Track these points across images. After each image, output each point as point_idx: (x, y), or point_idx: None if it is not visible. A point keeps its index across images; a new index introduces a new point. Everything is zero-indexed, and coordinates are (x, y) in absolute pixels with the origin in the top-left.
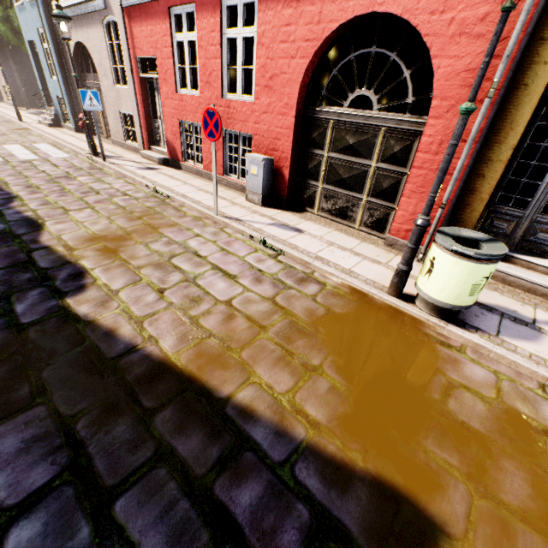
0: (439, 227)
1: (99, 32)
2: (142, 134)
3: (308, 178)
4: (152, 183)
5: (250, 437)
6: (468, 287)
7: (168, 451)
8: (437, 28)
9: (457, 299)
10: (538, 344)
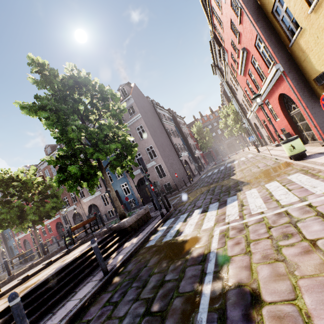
0: (321, 132)
1: (255, 118)
2: (270, 139)
3: (301, 132)
4: (265, 154)
5: (238, 182)
6: (288, 150)
7: (229, 184)
8: (286, 92)
9: (289, 154)
10: (317, 158)
